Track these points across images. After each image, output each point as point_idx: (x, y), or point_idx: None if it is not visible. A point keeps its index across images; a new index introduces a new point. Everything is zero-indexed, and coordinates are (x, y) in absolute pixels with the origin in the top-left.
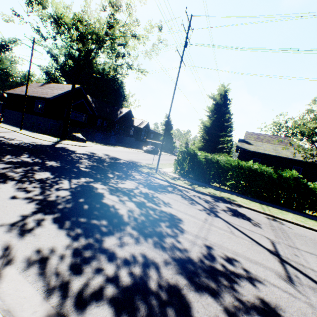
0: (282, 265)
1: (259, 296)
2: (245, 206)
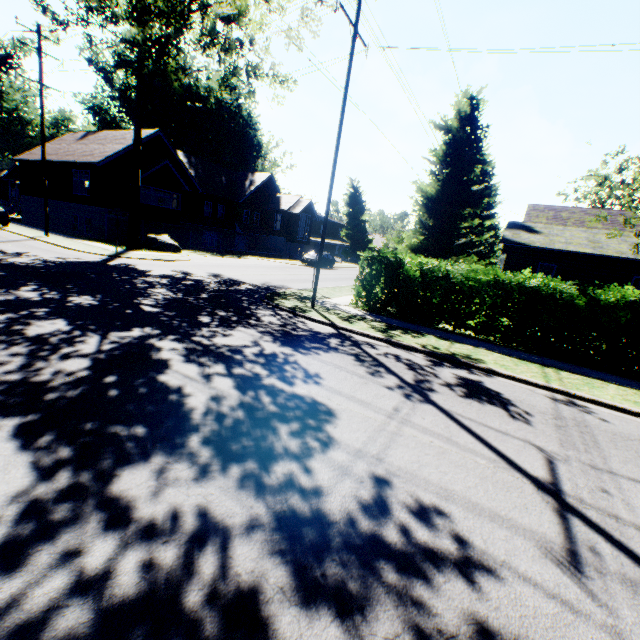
0: (560, 521)
1: (475, 614)
2: (504, 373)
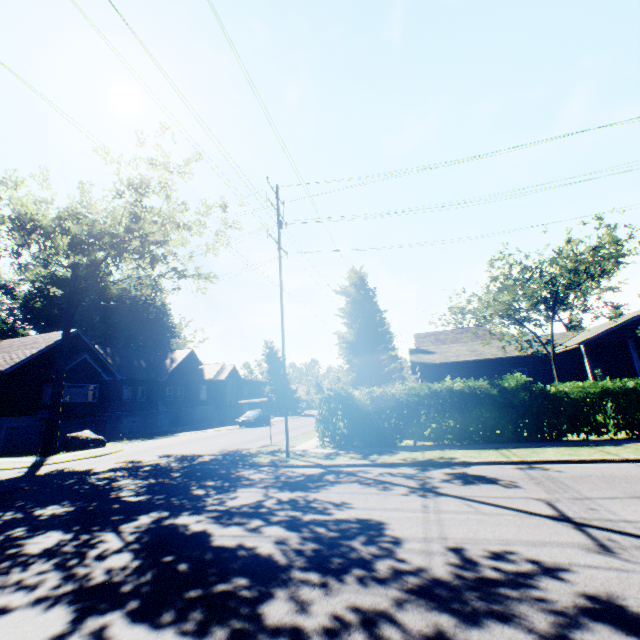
0: (581, 532)
1: (577, 592)
2: (475, 460)
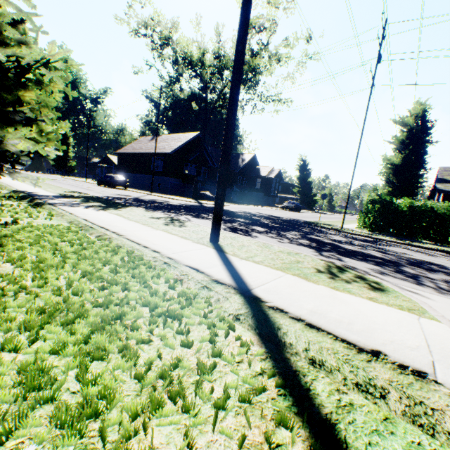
0: None
1: None
2: None
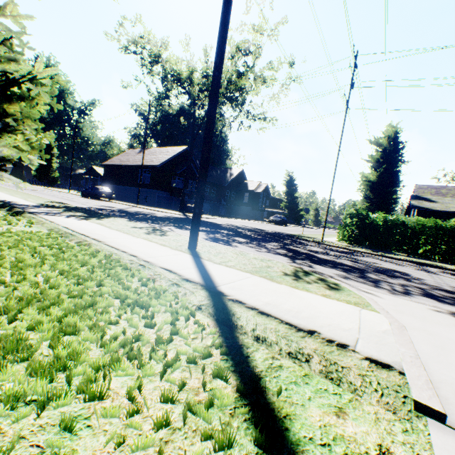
0: None
1: None
2: None
